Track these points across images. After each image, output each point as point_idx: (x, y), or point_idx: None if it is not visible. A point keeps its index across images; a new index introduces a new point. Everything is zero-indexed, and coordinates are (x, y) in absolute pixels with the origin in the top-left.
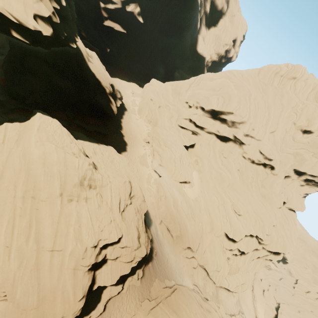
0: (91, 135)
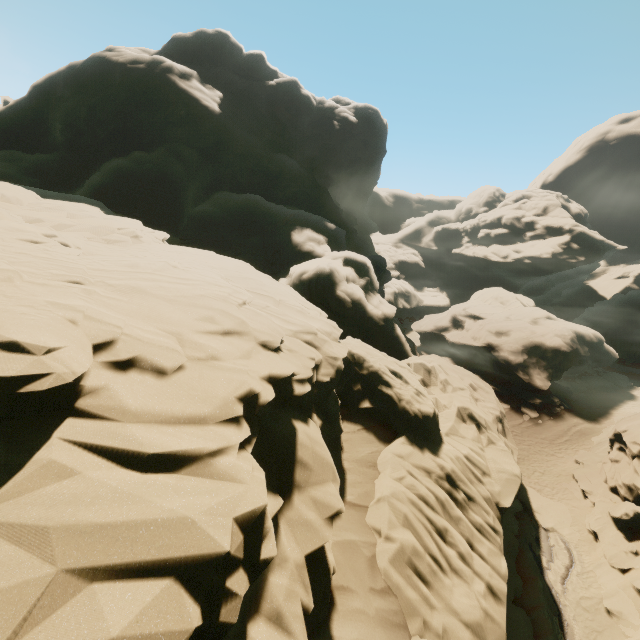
0: (623, 373)
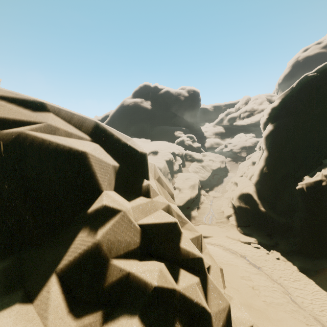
0: None
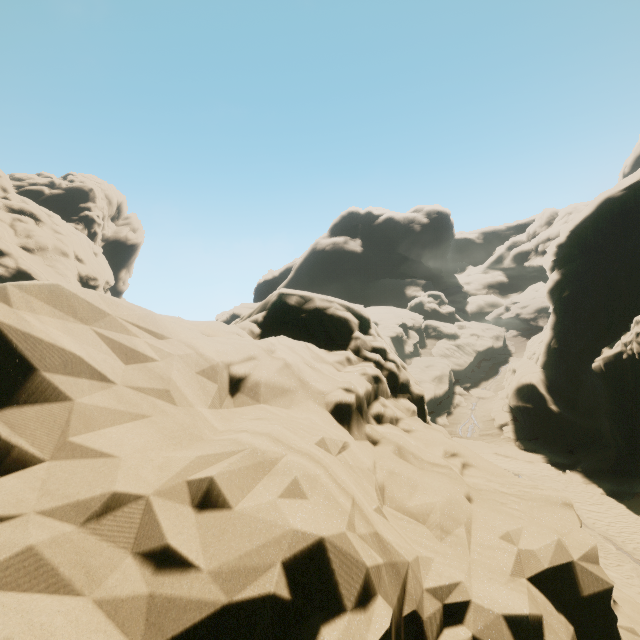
0: None
